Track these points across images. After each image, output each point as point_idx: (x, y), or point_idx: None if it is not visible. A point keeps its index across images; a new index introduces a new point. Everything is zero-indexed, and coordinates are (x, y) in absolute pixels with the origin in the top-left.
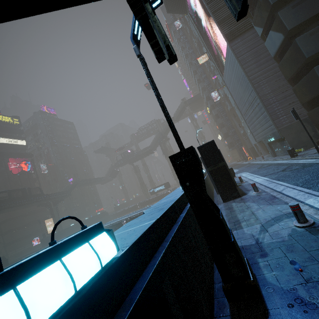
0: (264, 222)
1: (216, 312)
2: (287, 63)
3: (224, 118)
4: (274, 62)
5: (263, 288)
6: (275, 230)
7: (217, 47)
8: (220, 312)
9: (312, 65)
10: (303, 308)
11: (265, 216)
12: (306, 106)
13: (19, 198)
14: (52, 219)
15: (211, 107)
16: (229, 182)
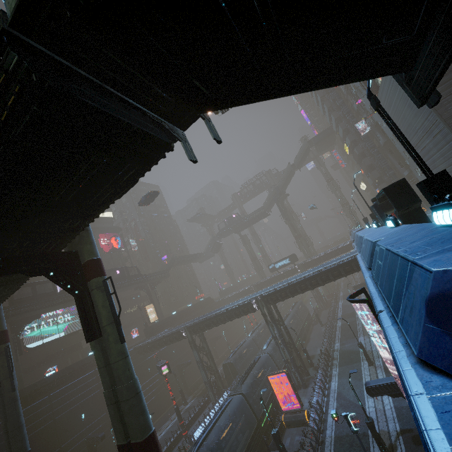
0: None
1: None
2: None
3: (376, 157)
4: None
5: None
6: None
7: None
8: None
9: None
10: None
11: None
12: None
13: (118, 279)
14: (152, 305)
15: (352, 143)
16: None
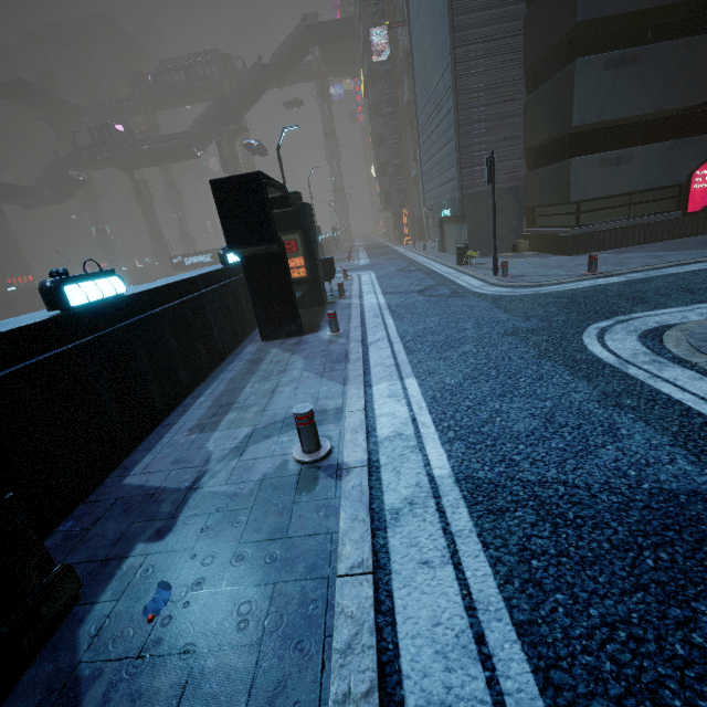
0: (266, 423)
1: None
2: (542, 17)
3: (387, 123)
4: None
5: (42, 660)
6: (258, 454)
7: None
8: None
9: (581, 50)
10: None
11: (284, 406)
12: (529, 158)
13: None
14: None
15: (370, 76)
16: (284, 298)
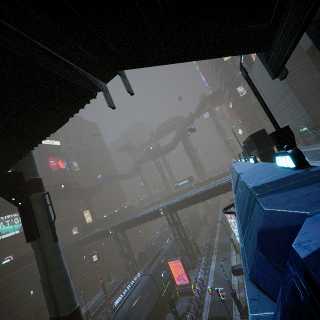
0: None
1: None
2: None
3: (249, 112)
4: (307, 56)
5: None
6: None
7: None
8: None
9: None
10: None
11: None
12: None
13: (63, 191)
14: (89, 211)
15: (234, 101)
16: None
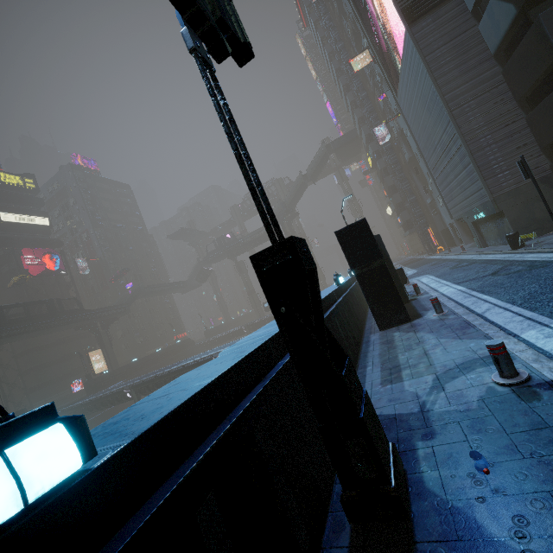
0: (442, 371)
1: (327, 538)
2: (519, 66)
3: (397, 176)
4: (495, 64)
5: (415, 500)
6: (458, 387)
7: (387, 36)
8: (333, 538)
9: None
10: (478, 547)
11: (446, 359)
12: (549, 153)
13: (44, 316)
14: (101, 351)
15: (375, 155)
16: (391, 295)
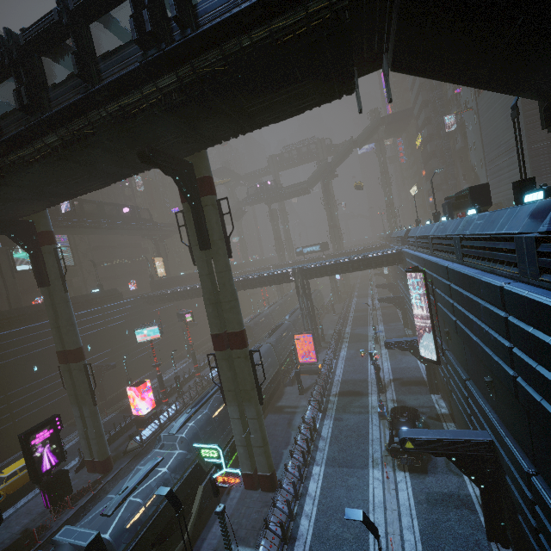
0: None
1: None
2: None
3: (446, 161)
4: None
5: None
6: None
7: None
8: None
9: None
10: None
11: None
12: None
13: (128, 219)
14: (161, 259)
15: (427, 137)
16: None
